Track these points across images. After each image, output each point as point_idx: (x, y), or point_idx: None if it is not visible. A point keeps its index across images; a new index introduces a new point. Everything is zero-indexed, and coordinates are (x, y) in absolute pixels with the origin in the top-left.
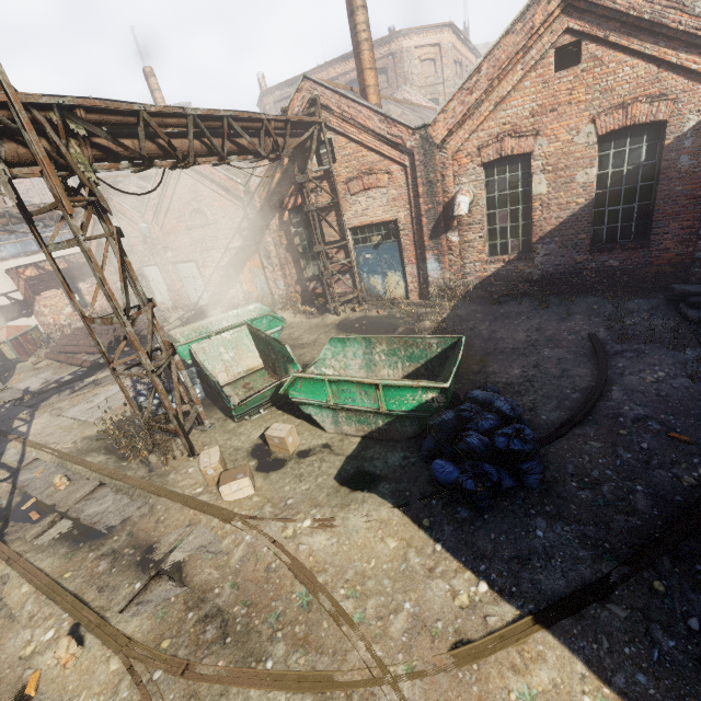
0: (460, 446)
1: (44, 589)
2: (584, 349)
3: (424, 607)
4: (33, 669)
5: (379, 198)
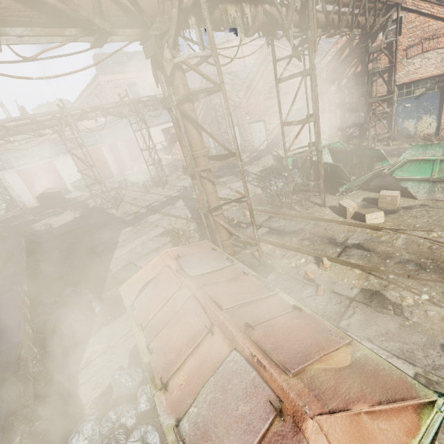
0: None
1: (283, 246)
2: None
3: None
4: (303, 270)
5: (434, 58)
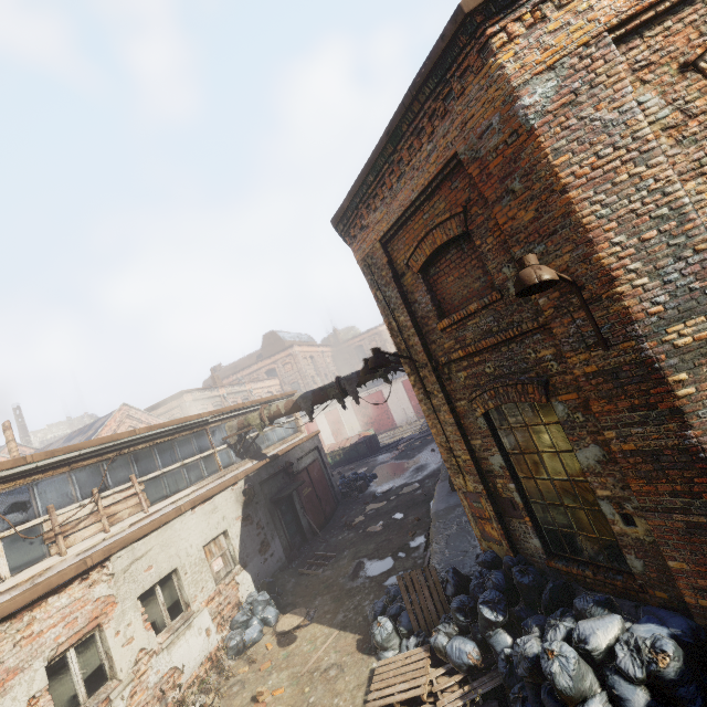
0: None
1: None
2: None
3: None
4: None
5: None
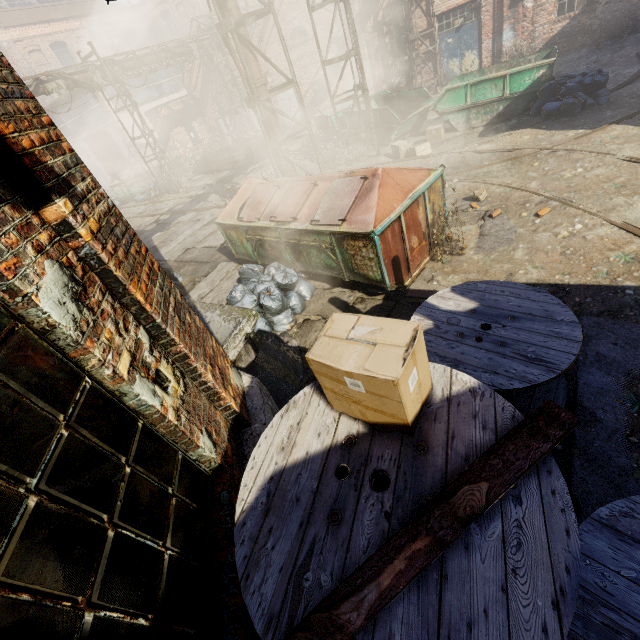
0: (561, 91)
1: None
2: (632, 62)
3: (552, 141)
4: None
5: None
